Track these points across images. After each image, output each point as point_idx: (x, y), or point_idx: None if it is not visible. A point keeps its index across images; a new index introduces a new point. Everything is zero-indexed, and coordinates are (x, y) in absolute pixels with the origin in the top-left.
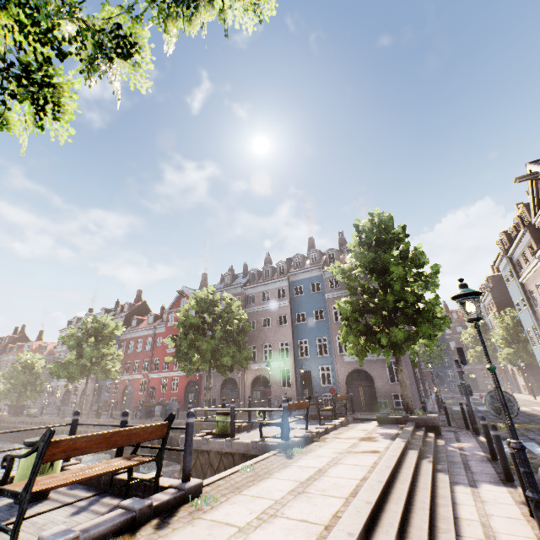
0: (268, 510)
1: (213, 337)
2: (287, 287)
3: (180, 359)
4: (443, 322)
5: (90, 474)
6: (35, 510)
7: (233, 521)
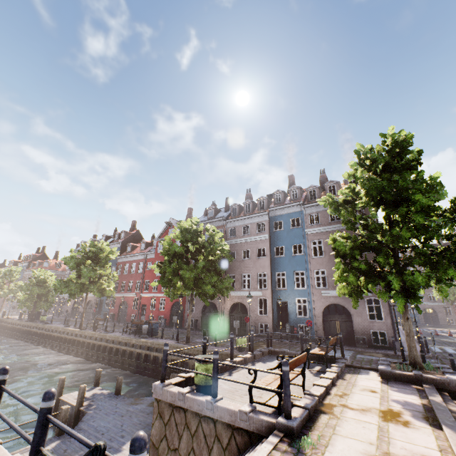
0: None
1: (196, 267)
2: (267, 221)
3: (165, 285)
4: None
5: None
6: None
7: None
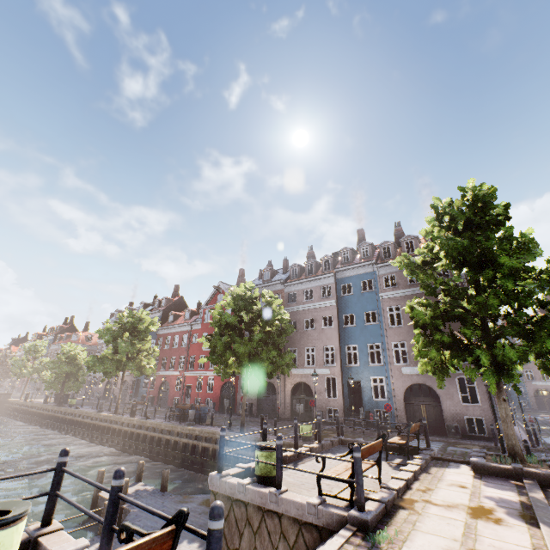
0: None
1: (251, 340)
2: (333, 284)
3: (215, 362)
4: None
5: None
6: None
7: None
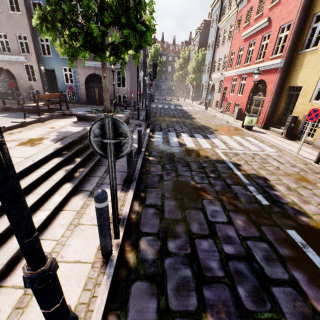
0: None
1: None
2: None
3: None
4: (145, 31)
5: None
6: None
7: None
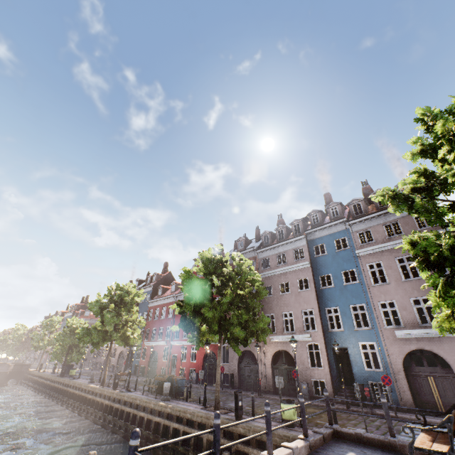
0: None
1: (220, 303)
2: (305, 246)
3: (187, 329)
4: None
5: None
6: None
7: None
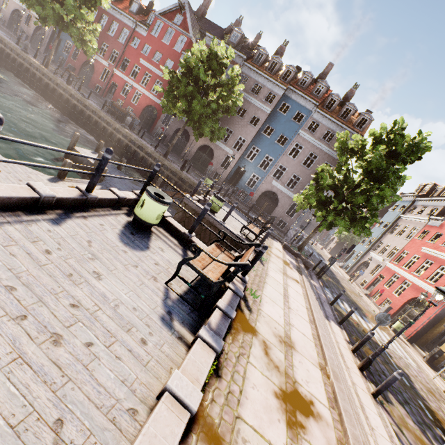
0: (286, 318)
1: (209, 106)
2: (279, 97)
3: (168, 98)
4: (367, 234)
5: (223, 268)
6: (156, 244)
7: (277, 320)
